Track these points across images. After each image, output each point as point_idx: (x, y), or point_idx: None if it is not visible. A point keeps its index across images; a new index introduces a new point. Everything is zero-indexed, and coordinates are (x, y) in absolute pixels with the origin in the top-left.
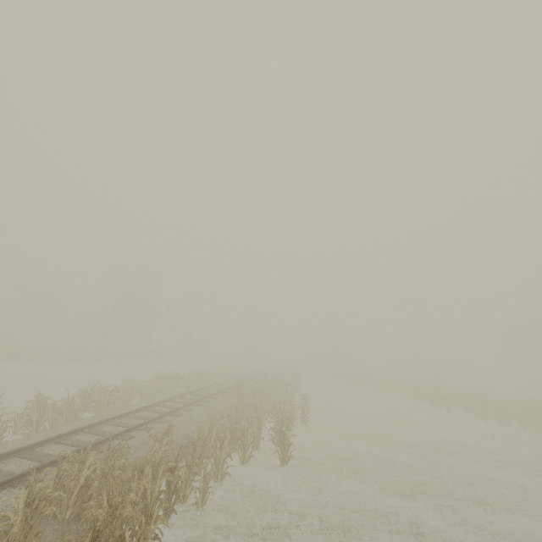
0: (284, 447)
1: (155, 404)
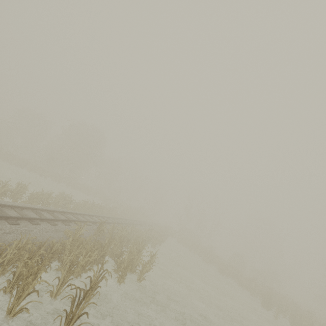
0: (72, 316)
1: (10, 206)
